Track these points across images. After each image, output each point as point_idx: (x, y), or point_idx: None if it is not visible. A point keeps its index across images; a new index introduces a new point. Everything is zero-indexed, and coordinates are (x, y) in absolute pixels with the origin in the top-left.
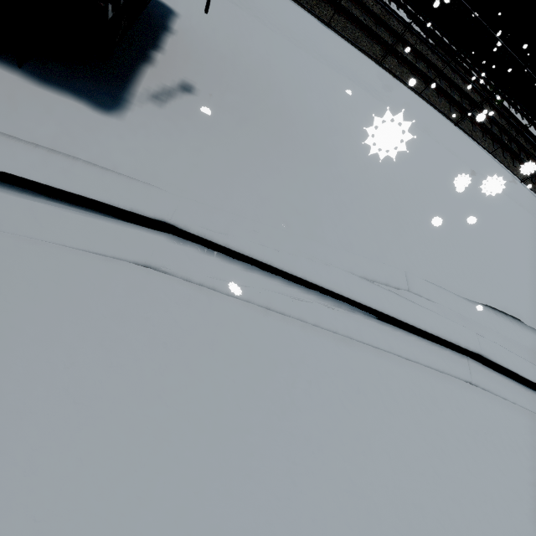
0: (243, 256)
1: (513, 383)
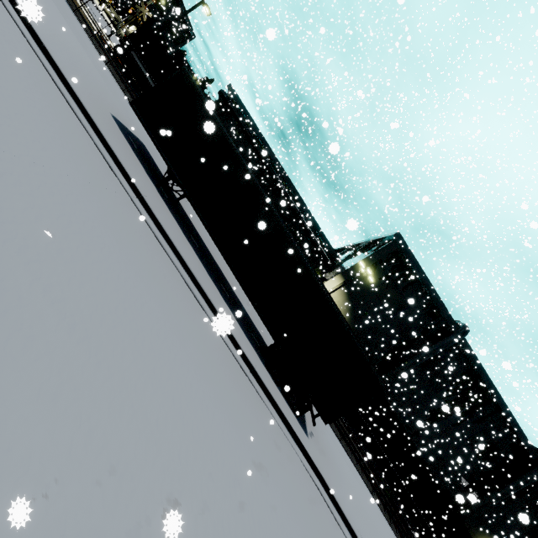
0: (334, 499)
1: None
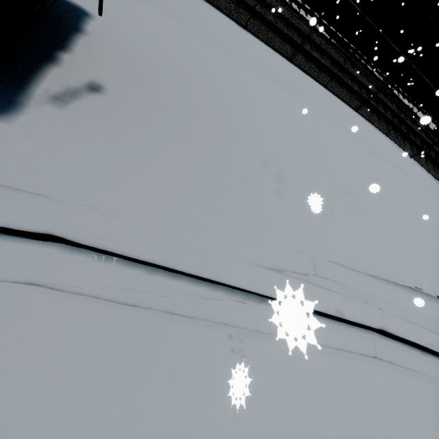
0: (144, 261)
1: (413, 351)
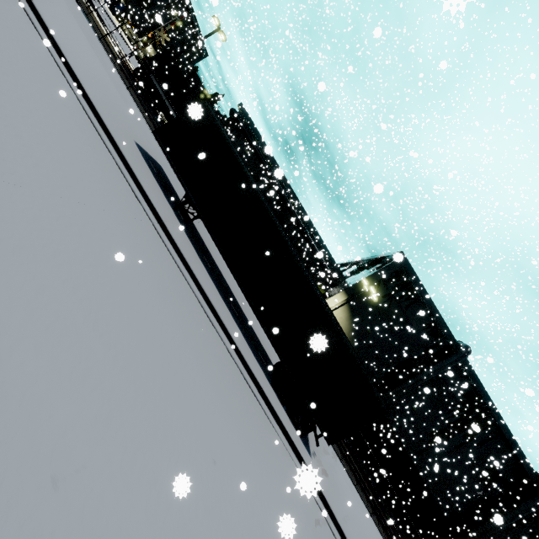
0: (336, 521)
1: None
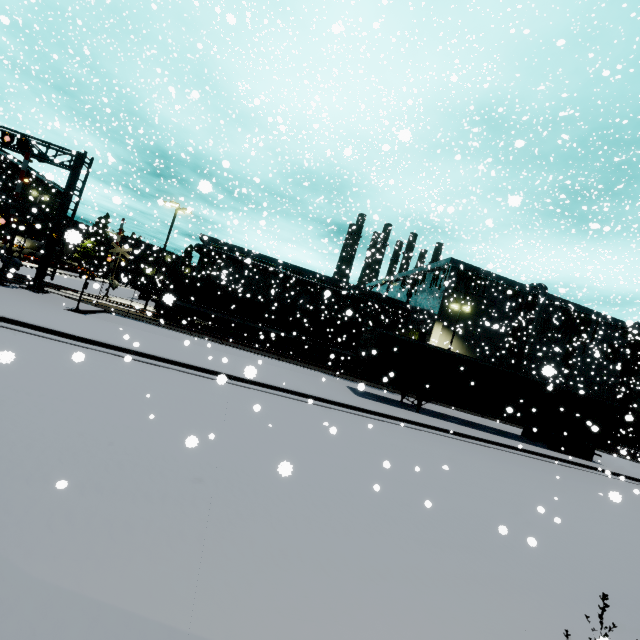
0: None
1: None
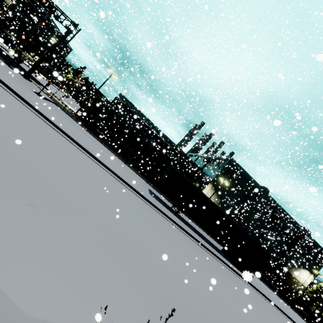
0: (270, 300)
1: None
